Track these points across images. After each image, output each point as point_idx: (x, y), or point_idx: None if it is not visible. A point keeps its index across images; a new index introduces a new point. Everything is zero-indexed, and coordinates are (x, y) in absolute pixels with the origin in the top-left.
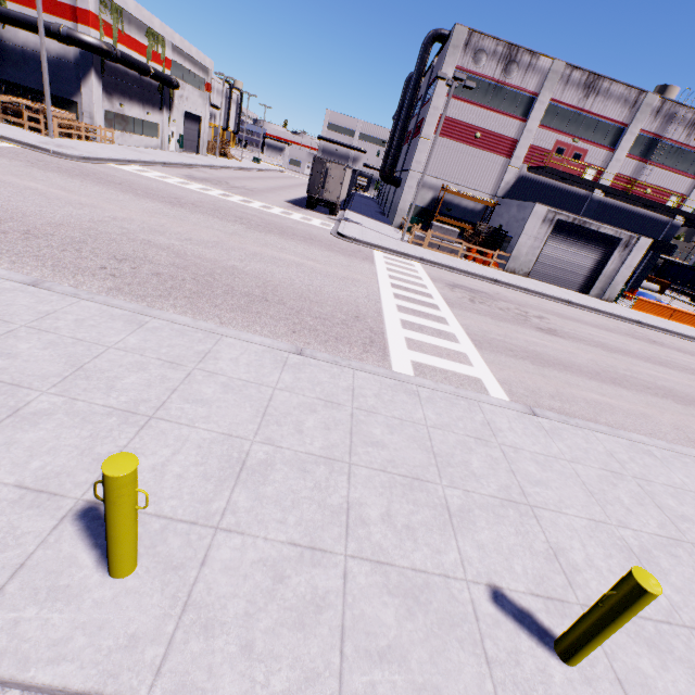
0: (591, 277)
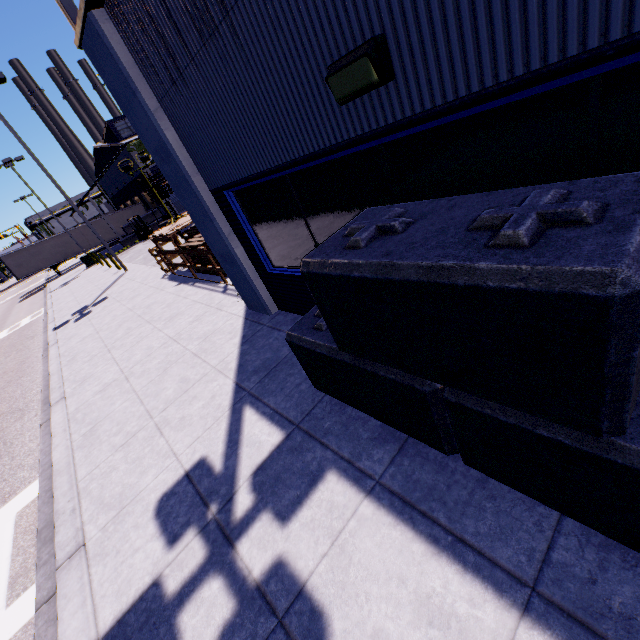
0: None
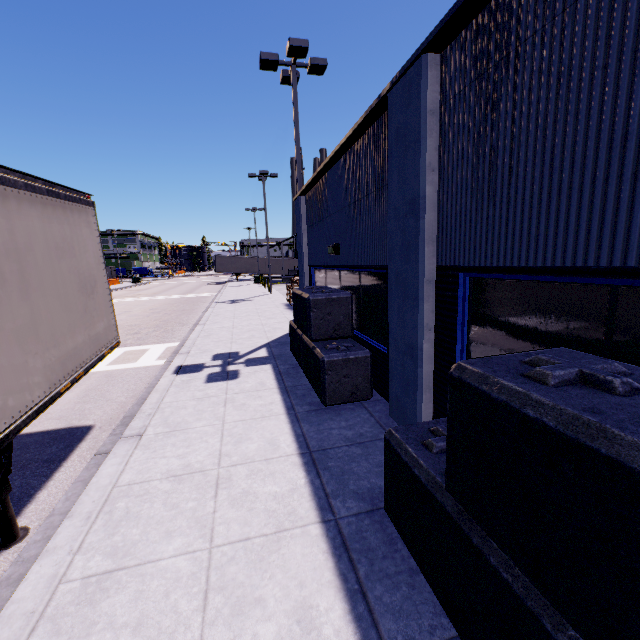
0: None
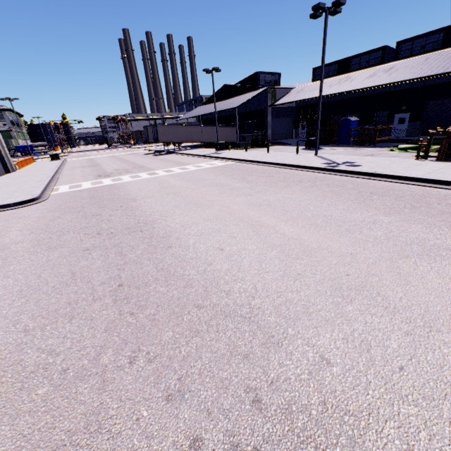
0: (1, 162)
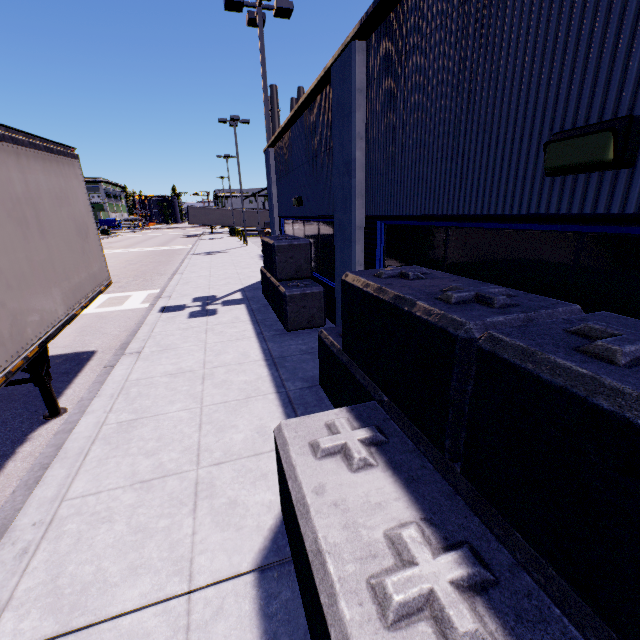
0: None
